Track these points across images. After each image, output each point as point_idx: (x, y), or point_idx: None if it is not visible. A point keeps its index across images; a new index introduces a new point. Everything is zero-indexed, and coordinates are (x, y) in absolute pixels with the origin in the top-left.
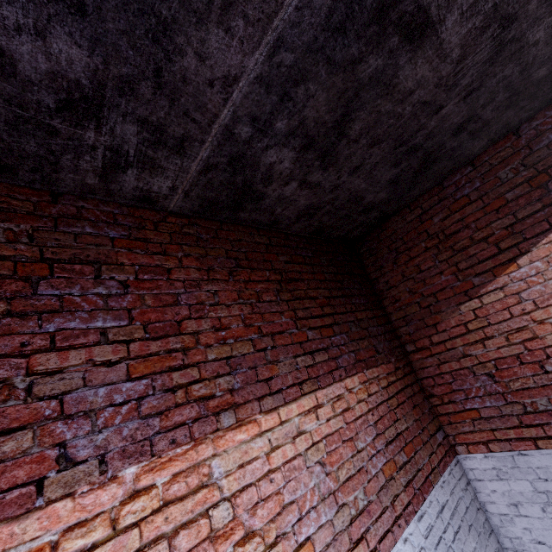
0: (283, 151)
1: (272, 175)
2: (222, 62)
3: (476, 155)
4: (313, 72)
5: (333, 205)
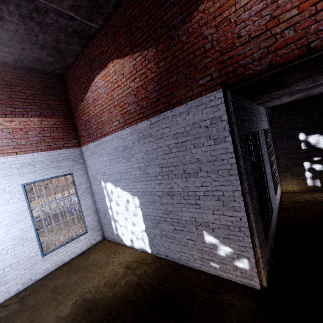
0: None
1: None
2: None
3: (82, 50)
4: None
5: (29, 60)
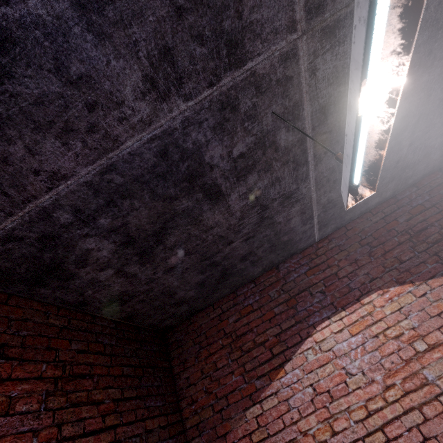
0: (103, 241)
1: (87, 259)
2: (54, 162)
3: (256, 276)
4: (139, 194)
5: (148, 295)
